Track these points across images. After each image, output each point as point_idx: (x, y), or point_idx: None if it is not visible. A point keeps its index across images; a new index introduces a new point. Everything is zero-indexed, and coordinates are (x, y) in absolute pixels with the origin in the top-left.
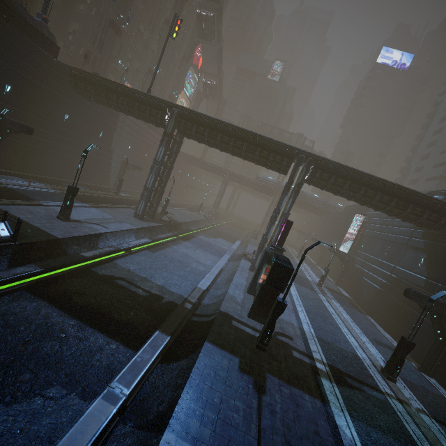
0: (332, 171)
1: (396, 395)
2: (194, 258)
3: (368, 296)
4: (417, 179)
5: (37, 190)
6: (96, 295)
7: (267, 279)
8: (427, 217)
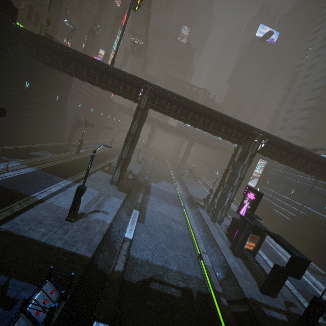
0: (280, 146)
1: None
2: (168, 216)
3: (280, 223)
4: (284, 127)
5: (18, 175)
6: (154, 322)
7: (288, 270)
8: None
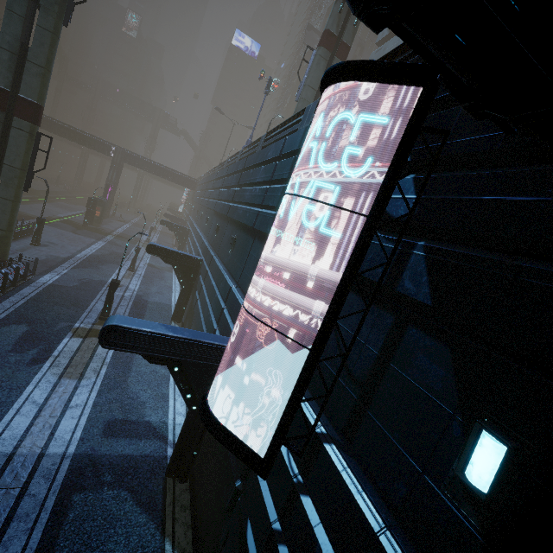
0: (135, 158)
1: (145, 243)
2: (55, 211)
3: None
4: None
5: None
6: None
7: (87, 205)
8: (188, 184)
